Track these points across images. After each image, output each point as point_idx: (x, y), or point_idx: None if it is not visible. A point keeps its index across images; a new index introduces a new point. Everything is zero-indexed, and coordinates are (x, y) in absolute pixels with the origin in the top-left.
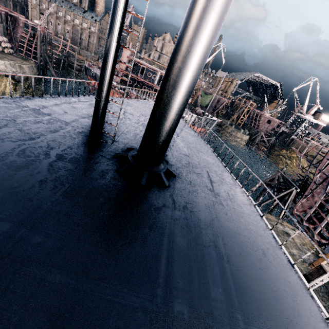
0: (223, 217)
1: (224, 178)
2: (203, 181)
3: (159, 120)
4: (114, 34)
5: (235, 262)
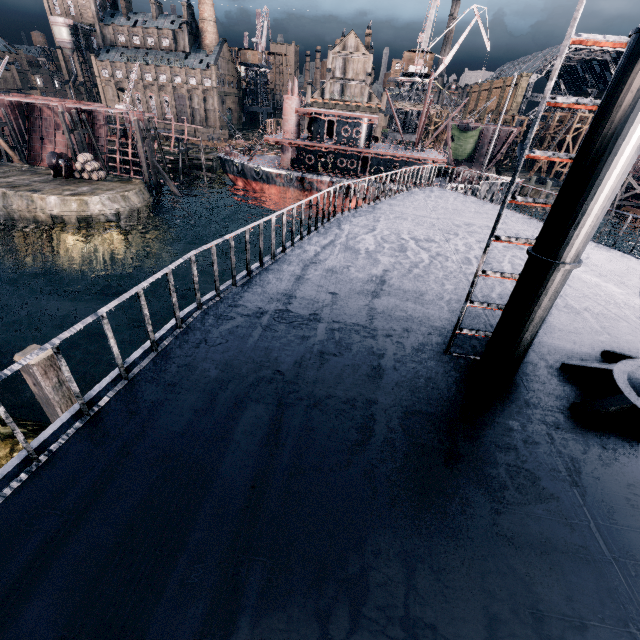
0: None
1: None
2: None
3: None
4: None
5: None
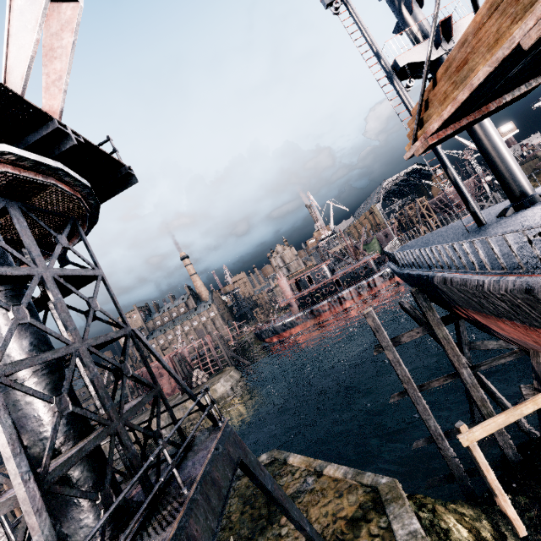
0: None
1: None
2: None
3: (509, 167)
4: (449, 164)
5: None
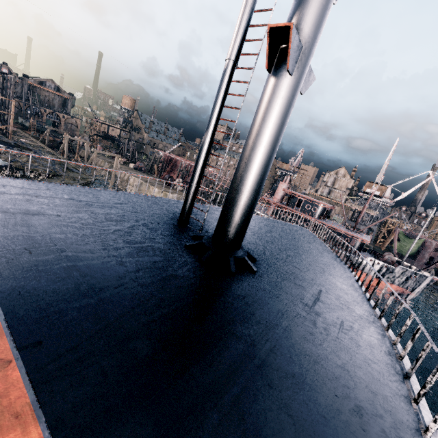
0: (302, 333)
1: (352, 308)
2: (300, 293)
3: (231, 193)
4: (208, 133)
5: (272, 376)
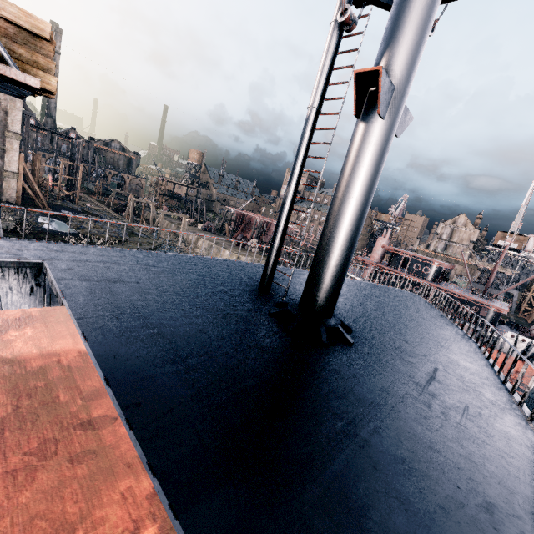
0: (413, 415)
1: (481, 391)
2: (410, 370)
3: (319, 253)
4: (290, 187)
5: (377, 458)
